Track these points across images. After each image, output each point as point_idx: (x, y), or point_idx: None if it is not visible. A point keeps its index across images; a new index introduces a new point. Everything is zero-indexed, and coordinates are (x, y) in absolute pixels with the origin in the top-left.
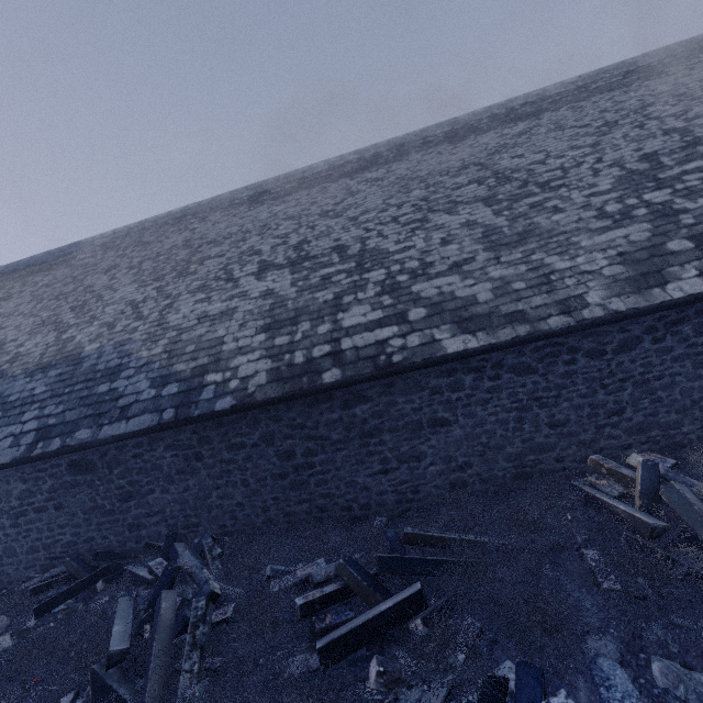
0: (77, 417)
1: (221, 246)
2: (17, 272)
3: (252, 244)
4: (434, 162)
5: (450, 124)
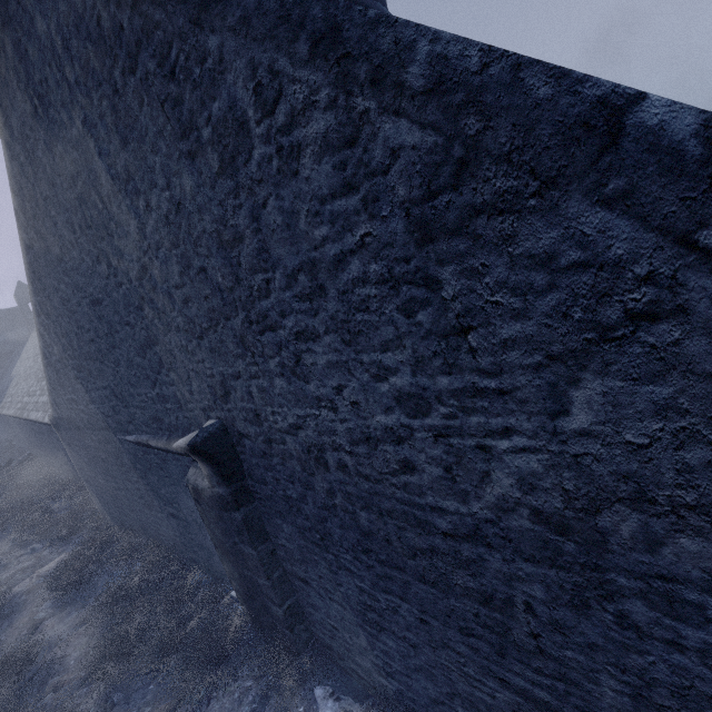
0: None
1: None
2: None
3: None
4: None
5: None
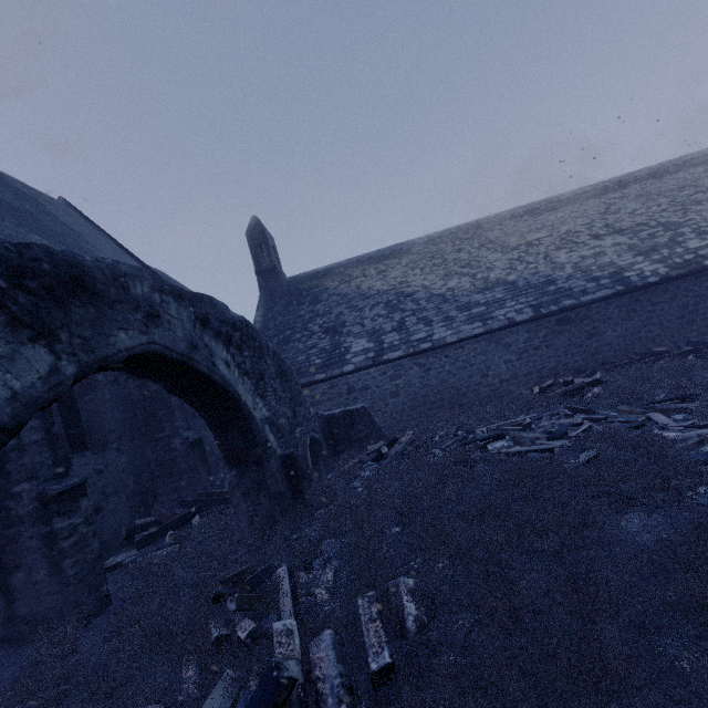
0: (551, 299)
1: (541, 233)
2: (364, 262)
3: (566, 229)
4: (654, 187)
5: (648, 170)
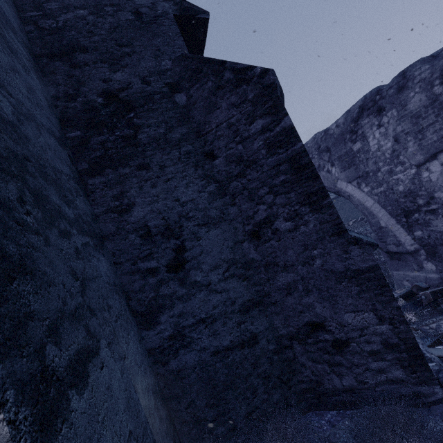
0: None
1: None
2: None
3: None
4: None
5: None
